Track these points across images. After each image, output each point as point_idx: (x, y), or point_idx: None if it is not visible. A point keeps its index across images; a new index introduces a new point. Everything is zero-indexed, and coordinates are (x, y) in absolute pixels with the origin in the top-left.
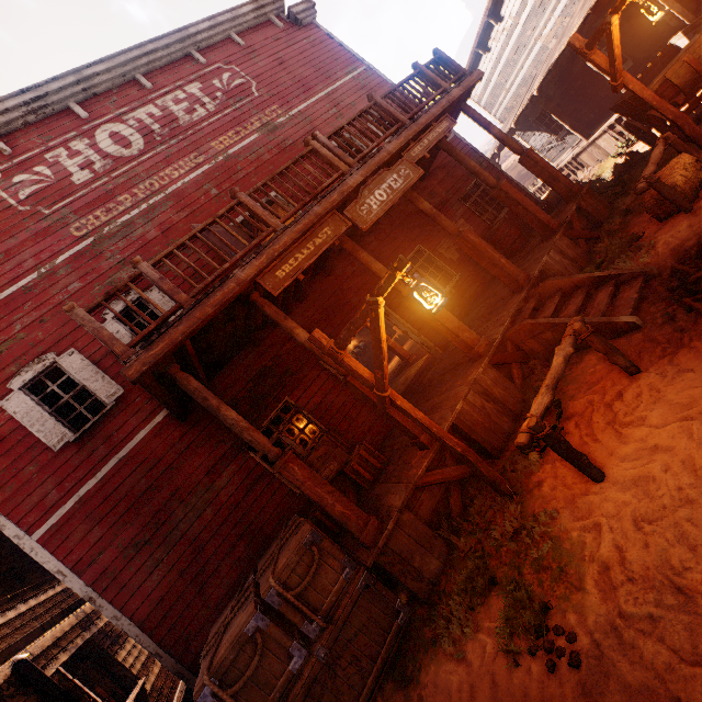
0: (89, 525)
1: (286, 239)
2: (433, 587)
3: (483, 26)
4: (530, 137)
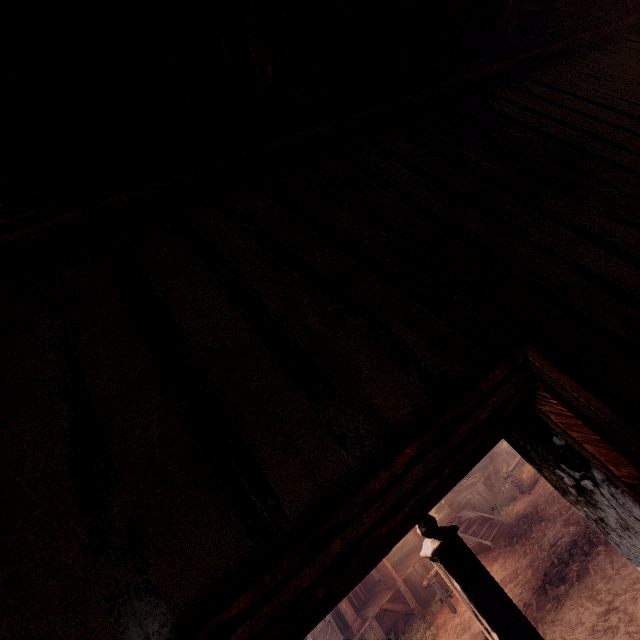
0: None
1: None
2: None
3: None
4: None
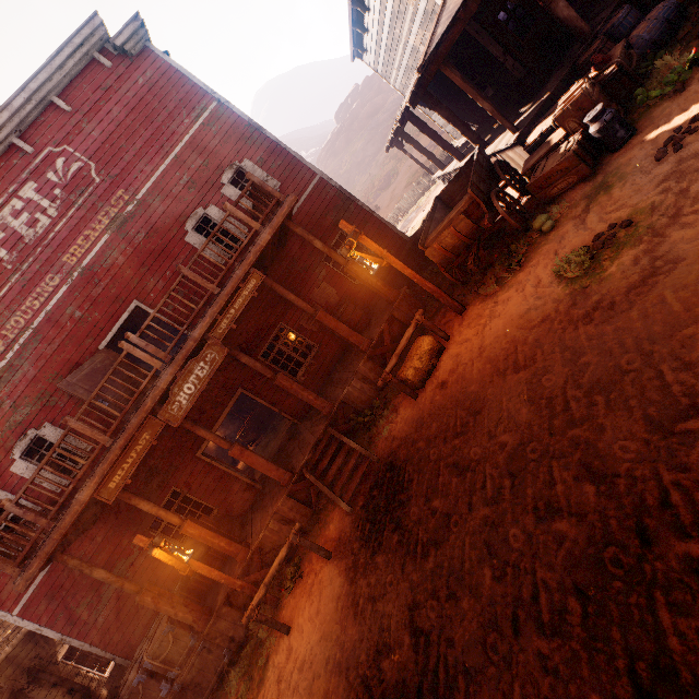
0: (48, 600)
1: (112, 457)
2: (242, 643)
3: (353, 8)
4: (431, 114)
